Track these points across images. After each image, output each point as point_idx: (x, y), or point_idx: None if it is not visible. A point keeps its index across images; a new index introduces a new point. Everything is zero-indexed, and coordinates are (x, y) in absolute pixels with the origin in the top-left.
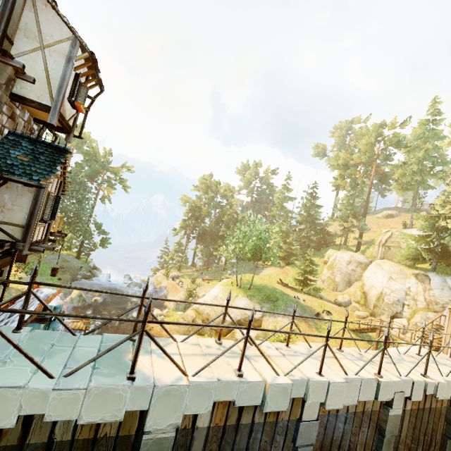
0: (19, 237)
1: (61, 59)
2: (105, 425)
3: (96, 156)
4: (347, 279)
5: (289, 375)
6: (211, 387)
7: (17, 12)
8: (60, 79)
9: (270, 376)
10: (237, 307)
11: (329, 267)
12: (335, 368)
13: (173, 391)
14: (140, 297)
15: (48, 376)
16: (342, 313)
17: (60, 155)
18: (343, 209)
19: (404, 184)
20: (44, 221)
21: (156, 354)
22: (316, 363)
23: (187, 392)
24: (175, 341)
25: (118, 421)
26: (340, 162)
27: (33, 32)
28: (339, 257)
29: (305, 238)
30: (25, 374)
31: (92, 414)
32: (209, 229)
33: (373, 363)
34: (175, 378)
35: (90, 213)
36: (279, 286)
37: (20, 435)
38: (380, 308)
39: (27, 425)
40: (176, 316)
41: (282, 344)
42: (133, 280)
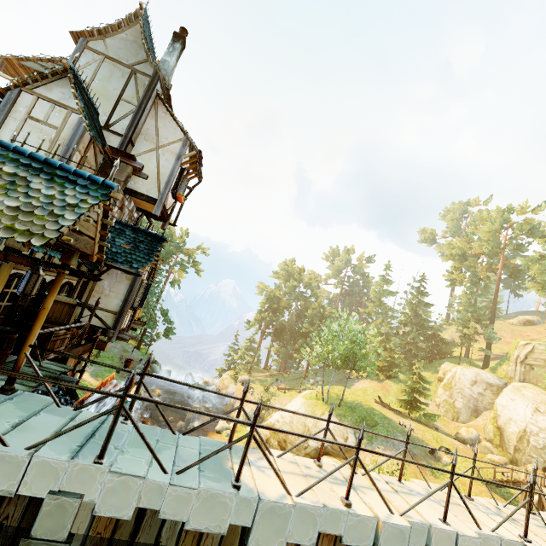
0: (110, 323)
1: (172, 157)
2: (207, 537)
3: (172, 236)
4: (473, 406)
5: (405, 515)
6: (317, 514)
7: (142, 120)
8: (169, 174)
9: (382, 513)
10: (340, 423)
11: (445, 386)
12: (463, 519)
13: (277, 509)
14: (240, 399)
15: (163, 470)
16: (468, 454)
17: (158, 243)
18: (462, 310)
19: (545, 283)
20: (133, 308)
21: (254, 466)
22: (439, 508)
23: (292, 513)
24: (272, 455)
25: (222, 533)
26: (454, 252)
27: (152, 136)
28: (459, 374)
29: (411, 344)
30: (142, 465)
31: (199, 520)
32: (288, 324)
33: (516, 523)
34: (278, 495)
35: (158, 298)
36: (377, 406)
37: (131, 531)
38: (525, 453)
39: (139, 521)
40: (245, 433)
41: (393, 478)
42: (195, 381)
